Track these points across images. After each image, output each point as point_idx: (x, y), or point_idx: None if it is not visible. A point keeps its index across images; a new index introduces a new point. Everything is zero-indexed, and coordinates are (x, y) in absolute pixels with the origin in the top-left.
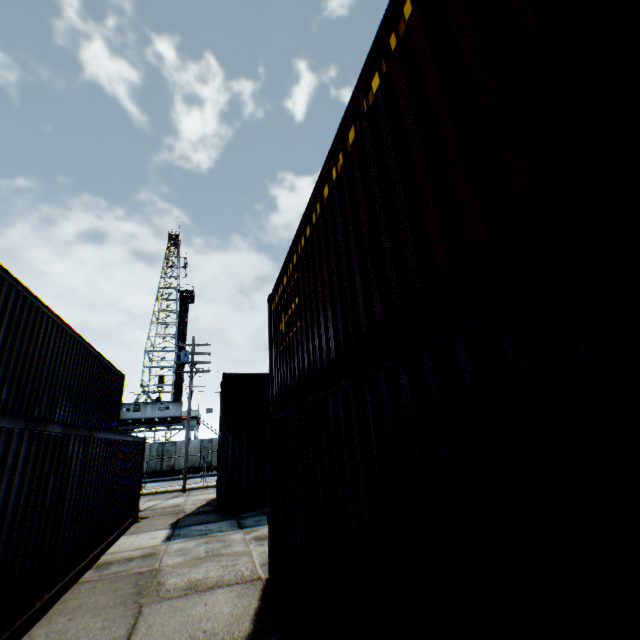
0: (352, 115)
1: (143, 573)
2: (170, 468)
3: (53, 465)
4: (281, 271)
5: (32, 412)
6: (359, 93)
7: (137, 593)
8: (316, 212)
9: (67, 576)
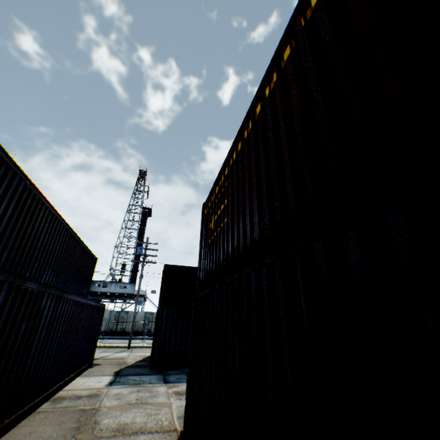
0: (288, 38)
1: (85, 411)
2: (122, 330)
3: (26, 313)
4: (214, 183)
5: (24, 274)
6: (297, 16)
7: (76, 428)
8: (248, 129)
9: (27, 405)
